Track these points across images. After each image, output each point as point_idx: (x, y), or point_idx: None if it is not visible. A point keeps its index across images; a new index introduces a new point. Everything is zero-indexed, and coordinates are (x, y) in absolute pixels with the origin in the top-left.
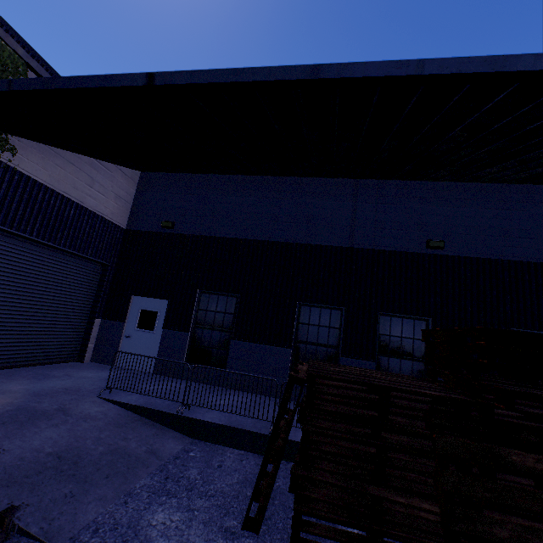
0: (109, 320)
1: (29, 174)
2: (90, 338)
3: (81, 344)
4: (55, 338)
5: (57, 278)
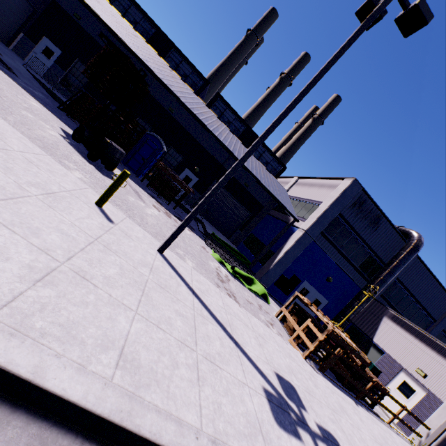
0: (28, 38)
1: None
2: (16, 39)
3: (10, 39)
4: (1, 27)
5: (11, 2)
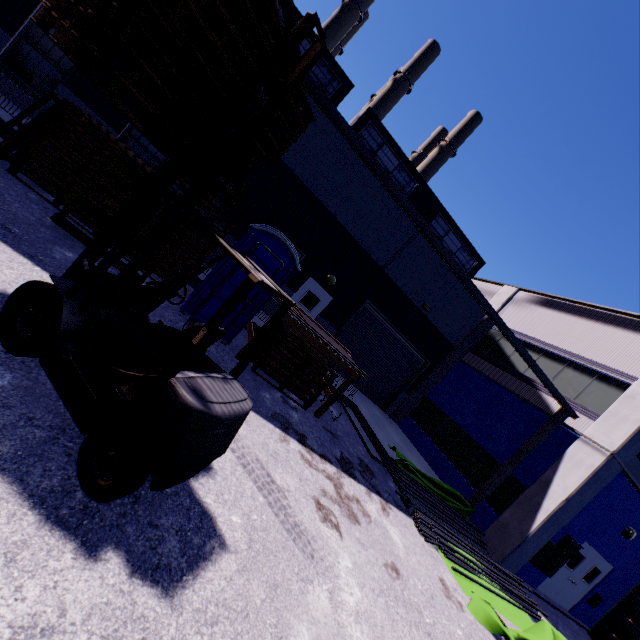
0: None
1: None
2: None
3: None
4: None
5: None
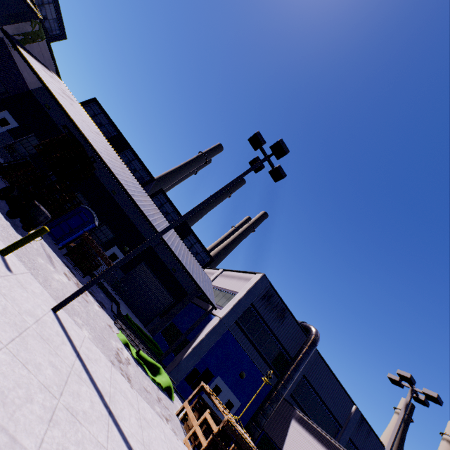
0: None
1: (14, 56)
2: None
3: None
4: None
5: None
